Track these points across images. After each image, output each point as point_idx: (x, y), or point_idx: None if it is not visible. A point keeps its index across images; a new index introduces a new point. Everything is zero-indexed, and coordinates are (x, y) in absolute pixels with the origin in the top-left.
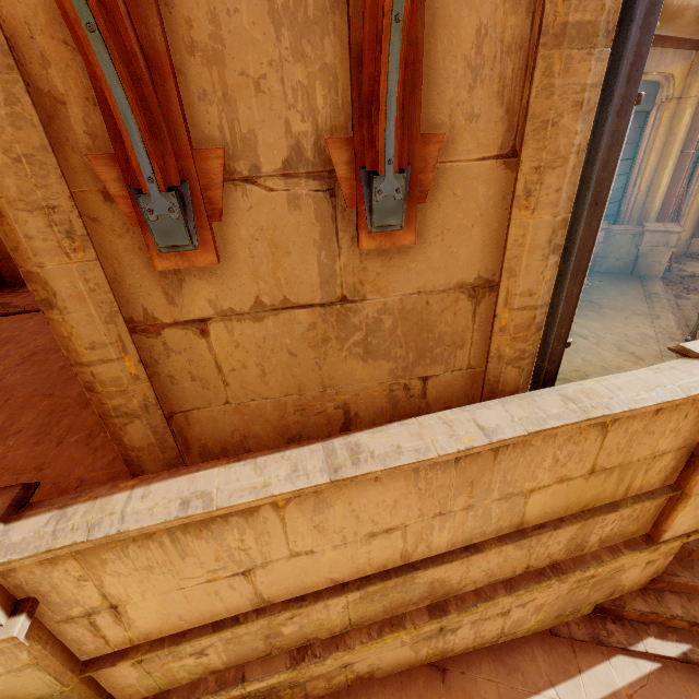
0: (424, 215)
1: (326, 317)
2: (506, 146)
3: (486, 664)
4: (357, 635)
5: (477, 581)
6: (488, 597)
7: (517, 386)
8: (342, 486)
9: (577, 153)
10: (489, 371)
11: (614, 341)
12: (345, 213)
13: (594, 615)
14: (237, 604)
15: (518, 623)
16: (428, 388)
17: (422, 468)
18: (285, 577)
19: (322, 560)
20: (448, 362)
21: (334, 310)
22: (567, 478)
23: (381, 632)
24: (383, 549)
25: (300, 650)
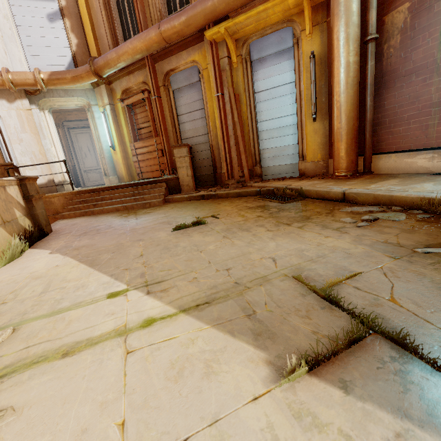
0: None
1: None
2: None
3: None
4: None
5: None
6: None
7: None
8: None
9: None
10: None
11: None
12: None
13: None
14: None
15: None
16: None
17: None
18: None
19: None
20: None
21: None
22: None
23: None
24: None
25: None
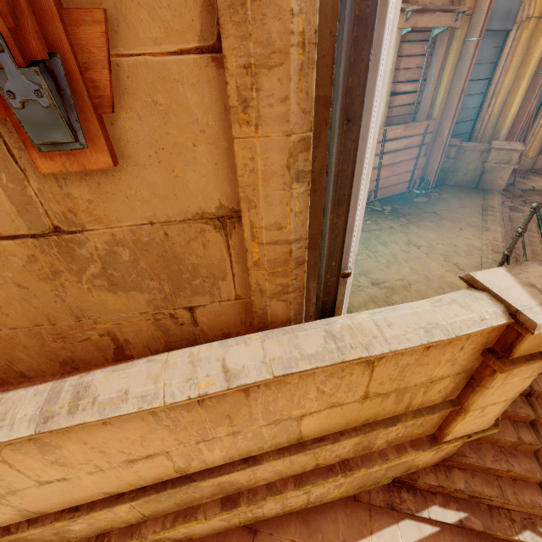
0: (123, 130)
1: (44, 248)
2: (209, 34)
3: (293, 526)
4: (153, 524)
5: (268, 478)
6: (278, 492)
7: (287, 317)
8: (63, 432)
9: (301, 46)
10: (255, 304)
11: (443, 251)
12: (9, 124)
13: (393, 484)
14: (4, 518)
15: (322, 495)
16: (198, 317)
17: (159, 410)
18: (46, 497)
19: (83, 483)
20: (212, 293)
21: (52, 242)
22: (339, 404)
23: (174, 523)
24: (152, 469)
25: (99, 537)
